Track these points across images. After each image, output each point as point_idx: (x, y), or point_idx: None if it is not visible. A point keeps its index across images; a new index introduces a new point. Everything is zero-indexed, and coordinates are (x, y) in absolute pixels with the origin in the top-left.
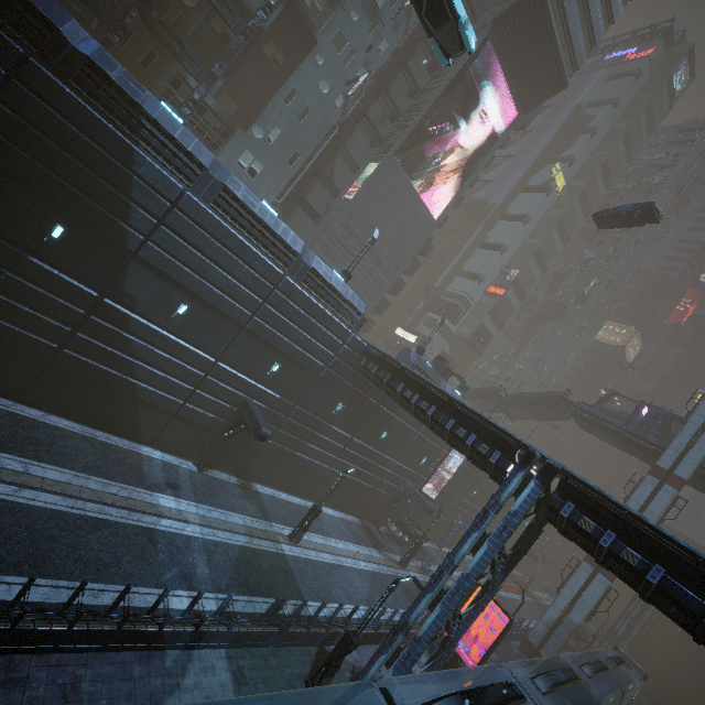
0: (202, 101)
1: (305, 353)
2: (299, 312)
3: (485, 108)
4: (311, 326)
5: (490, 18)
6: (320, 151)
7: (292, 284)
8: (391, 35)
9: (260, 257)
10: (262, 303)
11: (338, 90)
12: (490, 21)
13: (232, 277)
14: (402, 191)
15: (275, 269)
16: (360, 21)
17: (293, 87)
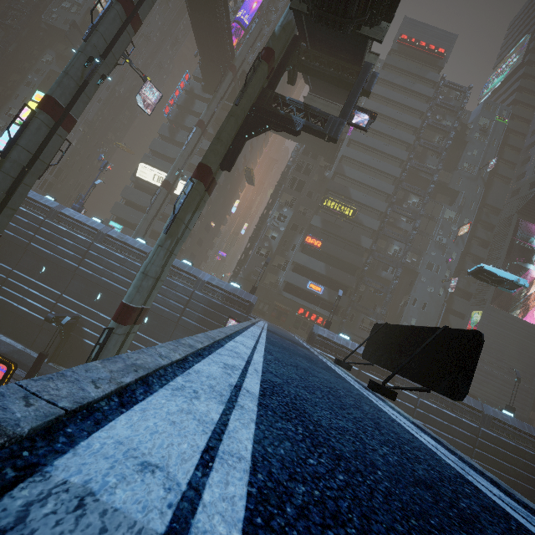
0: (374, 322)
1: (514, 479)
2: (498, 450)
3: (533, 236)
4: (510, 458)
5: (513, 210)
6: (440, 319)
7: (486, 432)
8: (456, 249)
9: (462, 420)
10: (472, 448)
11: (438, 287)
12: (515, 213)
13: (451, 435)
14: (507, 321)
15: (473, 425)
16: (436, 253)
17: (414, 297)
